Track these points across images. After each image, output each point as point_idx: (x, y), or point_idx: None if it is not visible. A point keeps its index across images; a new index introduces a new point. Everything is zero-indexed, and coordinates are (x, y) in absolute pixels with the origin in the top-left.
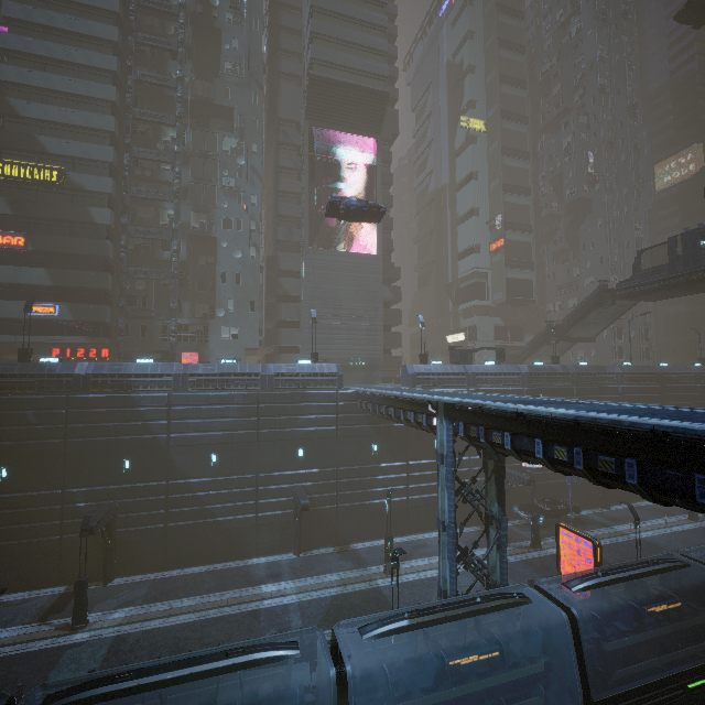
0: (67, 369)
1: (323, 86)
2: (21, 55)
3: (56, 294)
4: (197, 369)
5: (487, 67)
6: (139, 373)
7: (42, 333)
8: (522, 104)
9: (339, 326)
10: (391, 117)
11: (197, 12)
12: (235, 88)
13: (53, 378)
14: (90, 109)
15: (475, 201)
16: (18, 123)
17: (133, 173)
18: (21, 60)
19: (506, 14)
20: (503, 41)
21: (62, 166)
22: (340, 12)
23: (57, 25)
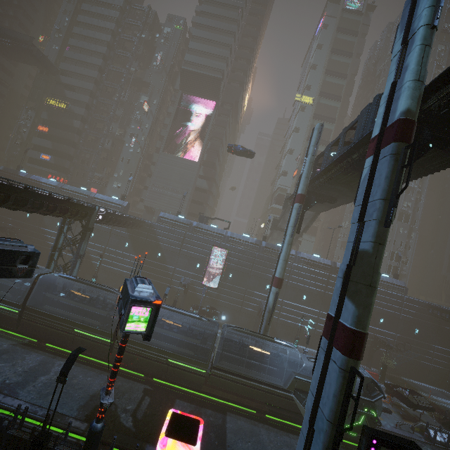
0: (23, 175)
1: (188, 74)
2: (70, 59)
3: (52, 152)
4: (66, 187)
5: (324, 65)
6: (45, 182)
7: (43, 166)
8: (340, 88)
9: (166, 193)
10: (237, 91)
11: (148, 40)
12: (154, 74)
13: (17, 176)
14: (87, 81)
15: (291, 145)
16: (61, 85)
17: (100, 108)
18: (69, 61)
19: (344, 33)
20: (336, 50)
21: (70, 103)
22: (207, 38)
23: (85, 47)
